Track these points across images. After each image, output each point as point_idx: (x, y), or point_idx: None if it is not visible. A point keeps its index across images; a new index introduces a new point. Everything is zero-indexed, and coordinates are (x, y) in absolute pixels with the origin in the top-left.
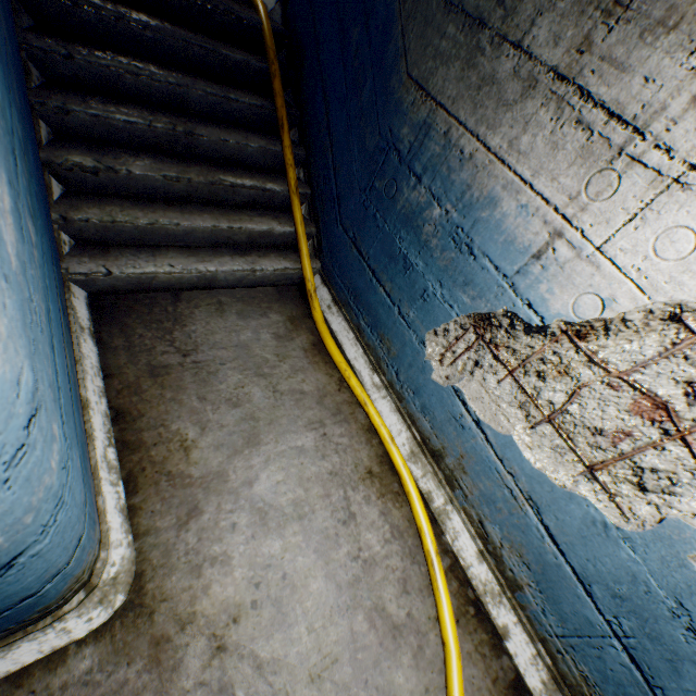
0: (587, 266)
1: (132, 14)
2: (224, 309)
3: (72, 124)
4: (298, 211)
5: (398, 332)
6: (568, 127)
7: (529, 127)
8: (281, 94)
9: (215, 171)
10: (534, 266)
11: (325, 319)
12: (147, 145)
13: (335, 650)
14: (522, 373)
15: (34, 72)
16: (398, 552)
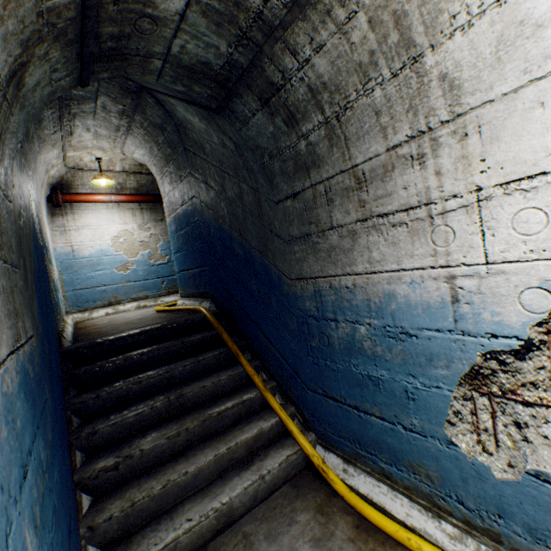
0: (495, 277)
1: (133, 353)
2: (251, 540)
3: (99, 439)
4: (273, 401)
5: (419, 448)
6: (390, 232)
7: (370, 248)
8: (229, 338)
9: (204, 410)
10: (461, 307)
11: (349, 486)
12: (152, 422)
13: None
14: None
15: (75, 419)
16: None
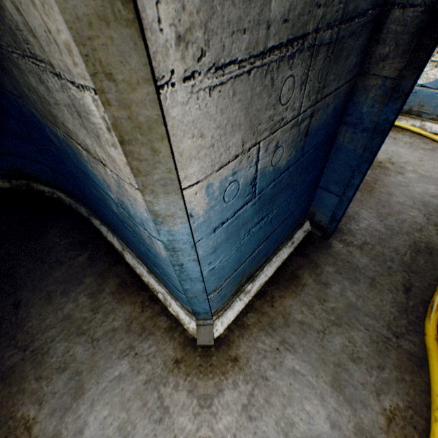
0: None
1: None
2: None
3: None
4: None
5: None
6: None
7: None
8: None
9: None
10: None
11: None
12: None
13: (419, 157)
14: (431, 57)
15: None
16: (416, 139)
